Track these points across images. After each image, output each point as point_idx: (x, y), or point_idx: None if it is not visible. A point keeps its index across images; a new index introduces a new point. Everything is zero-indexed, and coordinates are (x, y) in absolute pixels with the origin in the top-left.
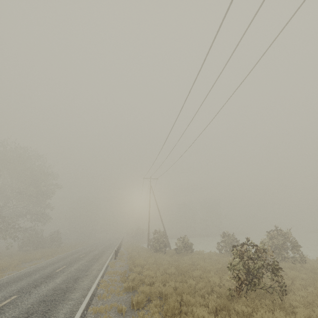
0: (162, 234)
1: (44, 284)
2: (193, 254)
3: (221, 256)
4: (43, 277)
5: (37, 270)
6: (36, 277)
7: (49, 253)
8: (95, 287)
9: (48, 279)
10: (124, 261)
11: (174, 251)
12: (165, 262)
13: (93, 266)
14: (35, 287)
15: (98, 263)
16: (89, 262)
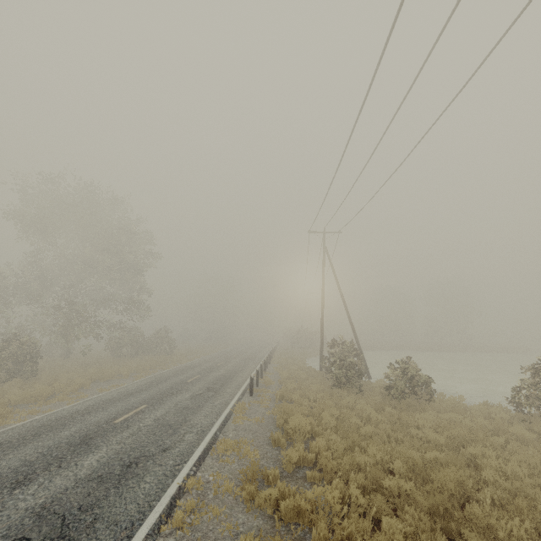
0: (351, 349)
1: (49, 474)
2: (437, 406)
3: (536, 428)
4: (75, 440)
5: (89, 410)
6: (65, 435)
7: (147, 366)
8: (157, 519)
9: (74, 454)
10: (269, 404)
11: (383, 389)
12: (367, 429)
13: (197, 415)
14: (15, 488)
15: (211, 405)
16: (195, 400)
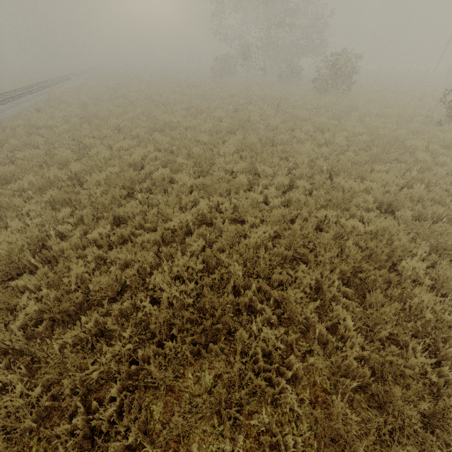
0: None
1: None
2: None
3: None
4: None
5: None
6: None
7: None
8: None
9: None
10: None
11: None
12: None
13: None
14: None
15: None
16: None
